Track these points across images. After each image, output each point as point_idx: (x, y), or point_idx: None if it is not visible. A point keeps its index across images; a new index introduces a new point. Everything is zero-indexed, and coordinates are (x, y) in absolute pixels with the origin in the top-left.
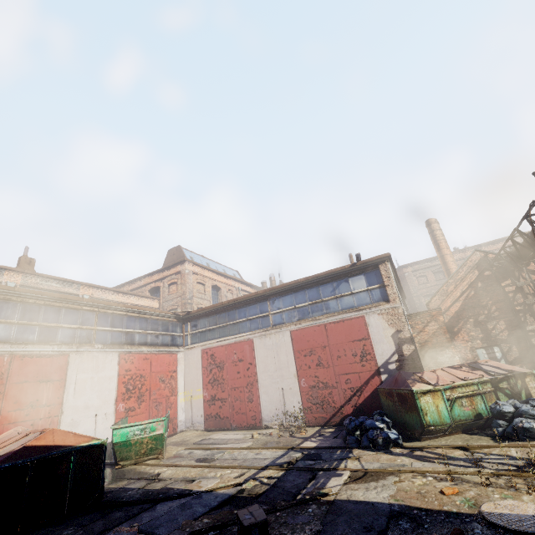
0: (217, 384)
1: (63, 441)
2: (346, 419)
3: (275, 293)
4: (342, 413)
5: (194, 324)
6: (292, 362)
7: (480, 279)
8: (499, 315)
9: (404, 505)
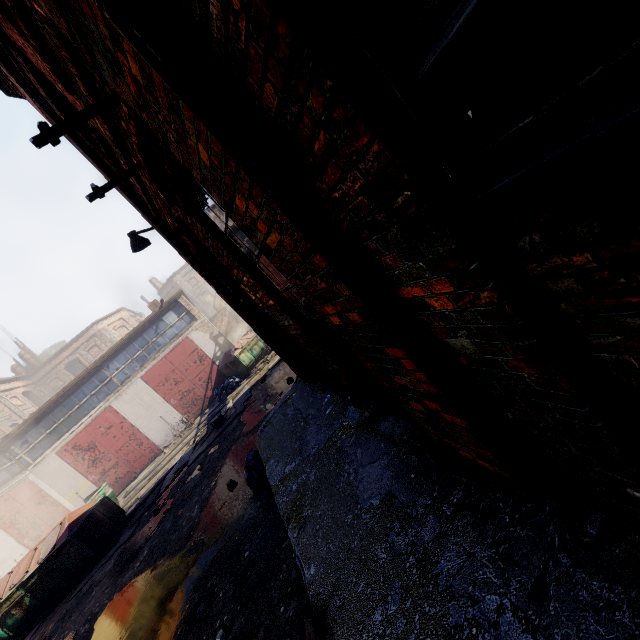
0: (99, 461)
1: (84, 511)
2: (215, 392)
3: (106, 360)
4: (207, 398)
5: (23, 443)
6: (157, 395)
7: None
8: None
9: (252, 385)
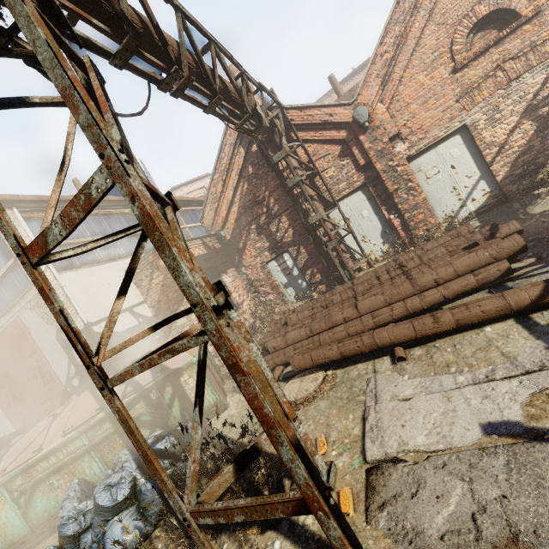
0: None
1: None
2: None
3: None
4: None
5: None
6: None
7: (249, 161)
8: (279, 209)
9: None
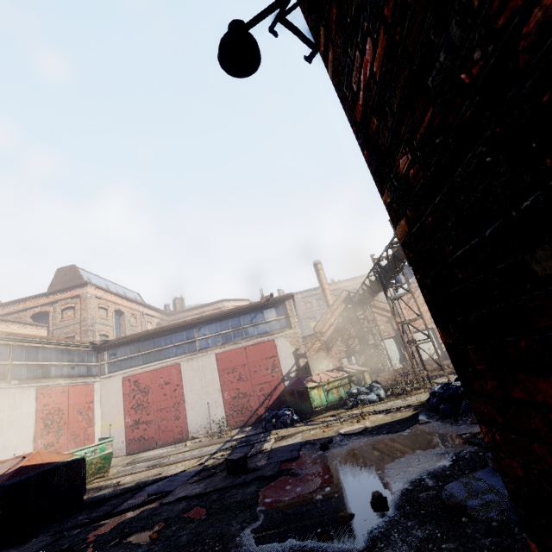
0: (142, 408)
1: (50, 459)
2: (264, 414)
3: (202, 322)
4: (257, 414)
5: (113, 353)
6: (217, 379)
7: (345, 310)
8: (355, 335)
9: (307, 440)
